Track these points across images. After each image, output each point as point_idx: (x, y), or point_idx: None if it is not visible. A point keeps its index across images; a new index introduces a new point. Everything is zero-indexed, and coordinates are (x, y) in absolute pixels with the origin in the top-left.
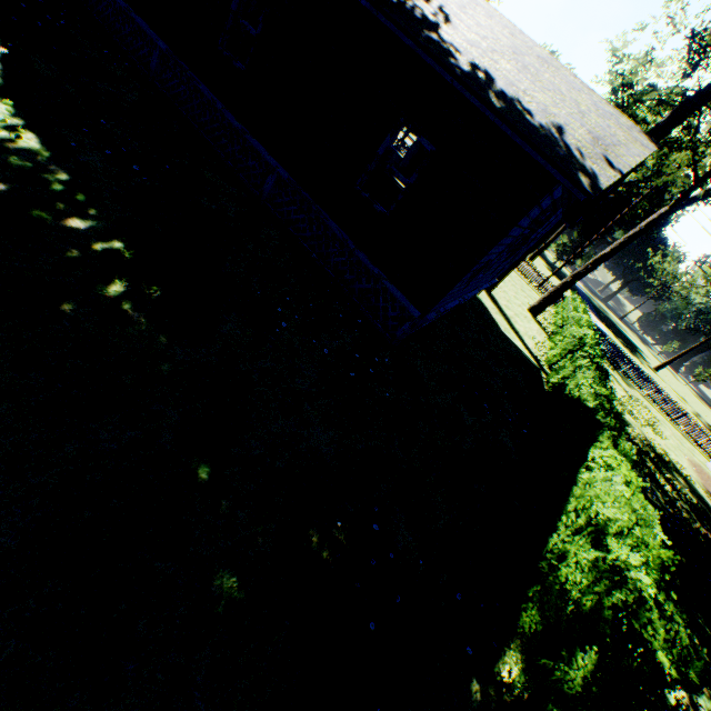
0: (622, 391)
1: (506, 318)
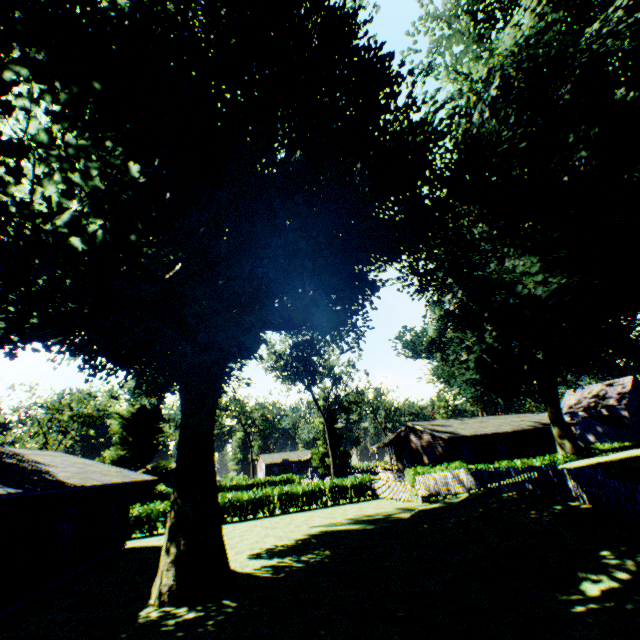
0: None
1: None
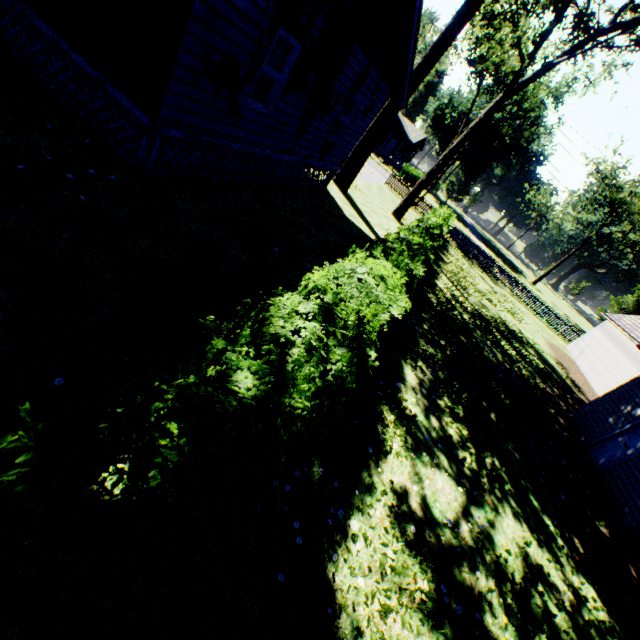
0: (487, 287)
1: (357, 210)
